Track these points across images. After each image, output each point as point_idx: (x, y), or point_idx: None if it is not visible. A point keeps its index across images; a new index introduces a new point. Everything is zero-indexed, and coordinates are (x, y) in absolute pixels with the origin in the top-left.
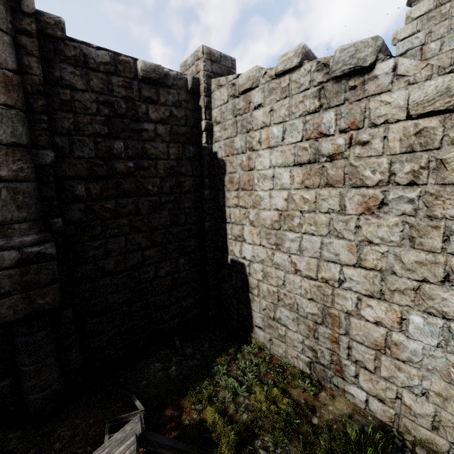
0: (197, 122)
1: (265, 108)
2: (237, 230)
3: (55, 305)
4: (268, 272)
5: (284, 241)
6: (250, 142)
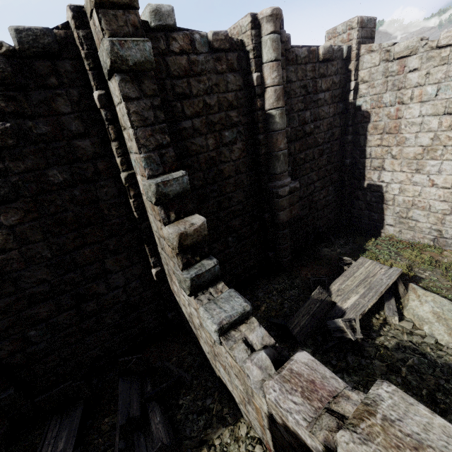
0: (345, 83)
1: (421, 72)
2: (377, 163)
3: (297, 214)
4: (405, 189)
5: (424, 167)
6: (400, 98)
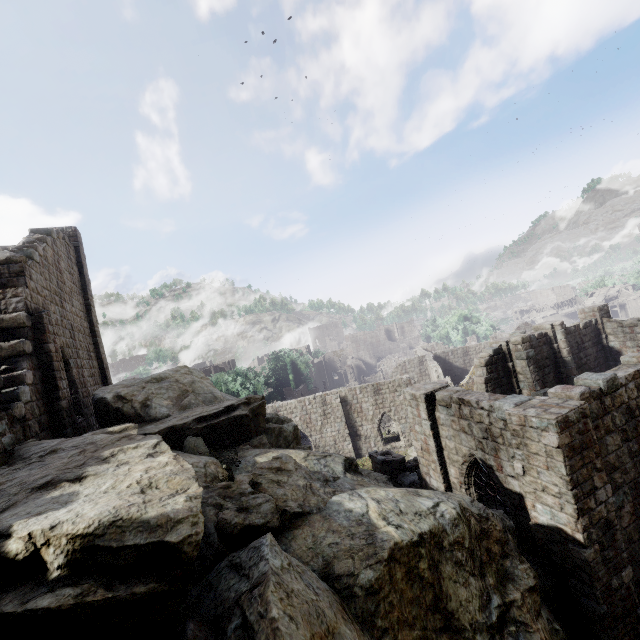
0: (598, 335)
1: None
2: None
3: None
4: None
5: None
6: (637, 345)
